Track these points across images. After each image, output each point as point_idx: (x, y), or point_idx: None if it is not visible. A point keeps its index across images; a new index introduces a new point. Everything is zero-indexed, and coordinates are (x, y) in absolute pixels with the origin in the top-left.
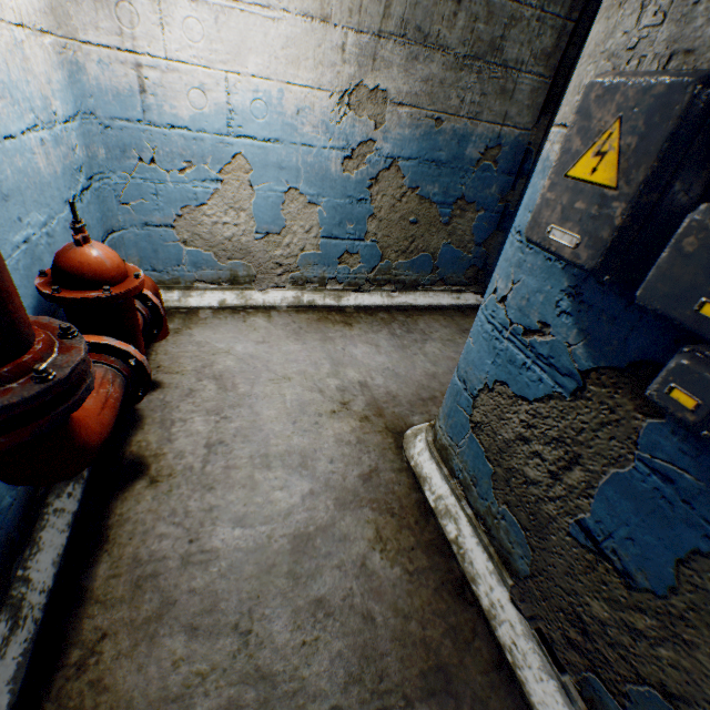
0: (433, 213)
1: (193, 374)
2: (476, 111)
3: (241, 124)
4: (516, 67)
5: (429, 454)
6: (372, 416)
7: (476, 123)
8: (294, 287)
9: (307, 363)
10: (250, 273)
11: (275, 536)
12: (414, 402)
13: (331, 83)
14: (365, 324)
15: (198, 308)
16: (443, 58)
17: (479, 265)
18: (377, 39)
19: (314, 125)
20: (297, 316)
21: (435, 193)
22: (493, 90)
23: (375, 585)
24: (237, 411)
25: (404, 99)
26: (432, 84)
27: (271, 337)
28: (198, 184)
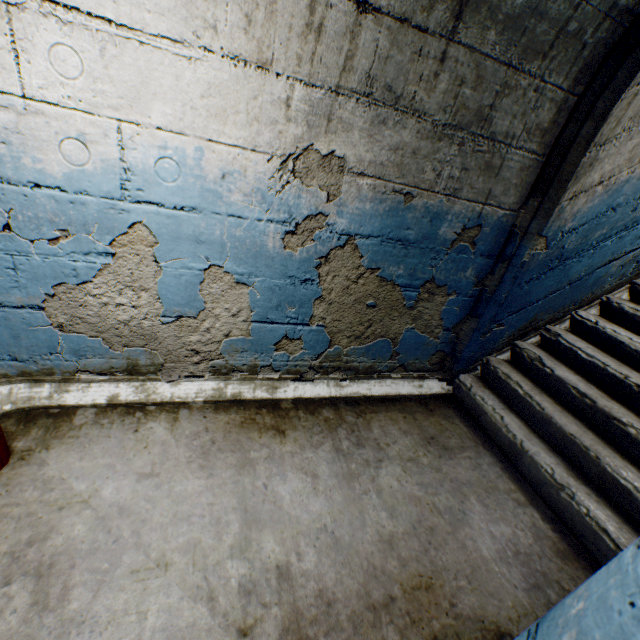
0: (395, 296)
1: (2, 564)
2: (454, 187)
3: (141, 187)
4: (505, 140)
5: None
6: None
7: (453, 200)
8: (215, 377)
9: (205, 521)
10: (155, 361)
11: None
12: (359, 616)
13: (270, 144)
14: (303, 431)
15: (76, 406)
16: (418, 124)
17: (447, 350)
18: (334, 95)
19: (246, 193)
20: (214, 418)
21: (399, 274)
22: (476, 164)
23: None
24: None
25: (366, 168)
26: (402, 153)
27: (164, 463)
28: (78, 257)
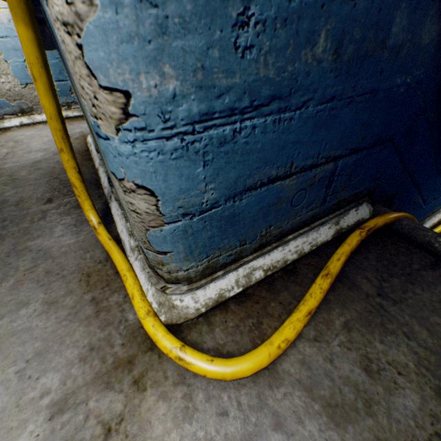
0: None
1: (5, 142)
2: None
3: None
4: None
5: (90, 135)
6: (80, 138)
7: None
8: None
9: None
10: (29, 107)
11: (28, 163)
12: None
13: None
14: None
15: (11, 128)
16: None
17: None
18: None
19: None
20: None
21: None
22: None
23: (60, 163)
24: (22, 146)
25: None
26: None
27: (44, 129)
28: None
